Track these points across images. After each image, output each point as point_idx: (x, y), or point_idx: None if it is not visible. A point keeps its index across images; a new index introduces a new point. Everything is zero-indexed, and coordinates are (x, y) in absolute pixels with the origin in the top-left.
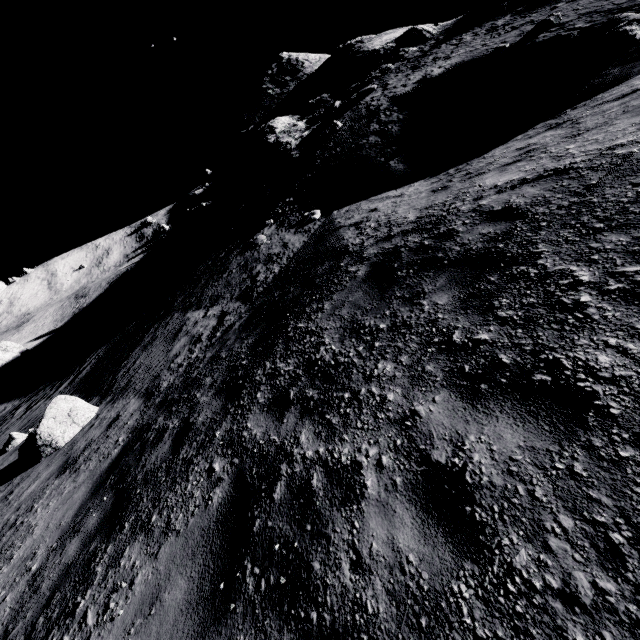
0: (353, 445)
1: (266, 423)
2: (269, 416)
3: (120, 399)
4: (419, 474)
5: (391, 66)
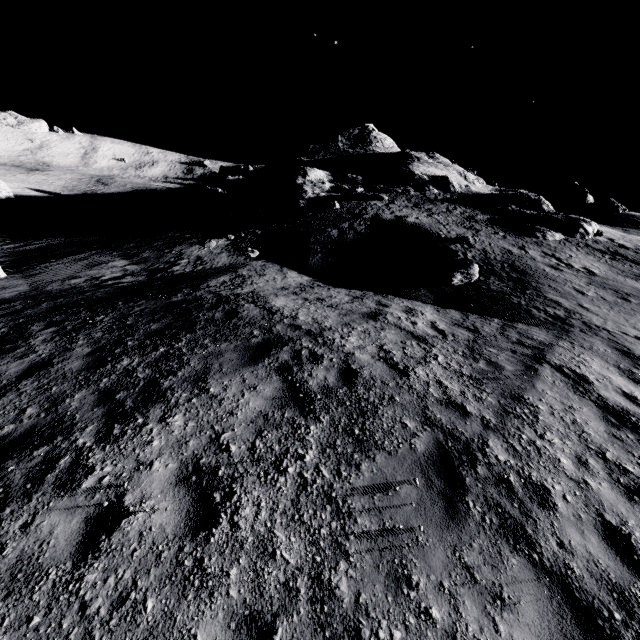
0: (46, 347)
1: (41, 327)
2: (46, 326)
3: (22, 279)
4: (43, 361)
5: (412, 192)
